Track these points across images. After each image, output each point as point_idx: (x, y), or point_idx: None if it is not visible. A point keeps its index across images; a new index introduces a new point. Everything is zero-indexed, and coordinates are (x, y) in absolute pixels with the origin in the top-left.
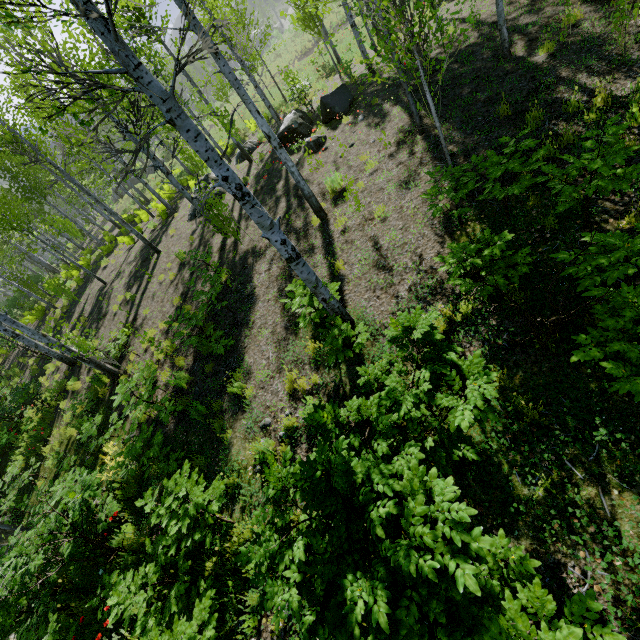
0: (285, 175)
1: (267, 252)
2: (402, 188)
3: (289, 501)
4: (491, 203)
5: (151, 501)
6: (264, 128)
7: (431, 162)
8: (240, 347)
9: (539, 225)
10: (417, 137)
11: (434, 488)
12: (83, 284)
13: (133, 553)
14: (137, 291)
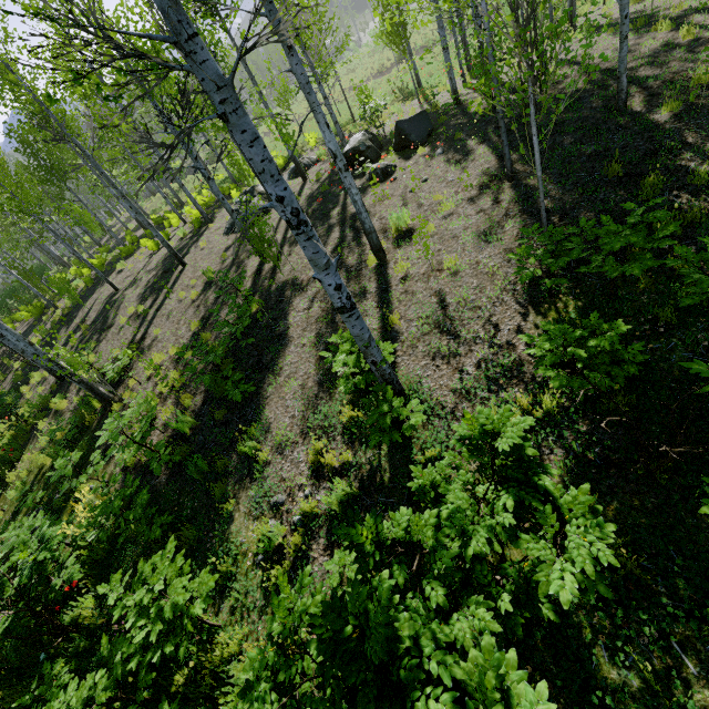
0: (343, 201)
1: (309, 287)
2: (481, 240)
3: (298, 642)
4: (590, 277)
5: (118, 588)
6: (331, 145)
7: (519, 215)
8: (261, 396)
9: (651, 315)
10: (504, 184)
11: (513, 686)
12: (92, 286)
13: (88, 635)
14: (151, 305)
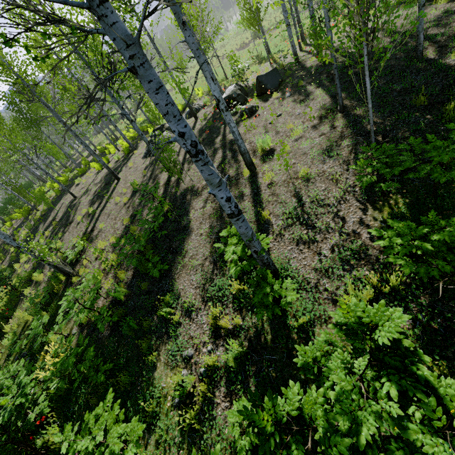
0: (223, 132)
1: (203, 192)
2: (324, 155)
3: None
4: (413, 180)
5: (69, 436)
6: (215, 93)
7: (351, 136)
8: (172, 272)
9: None
10: (338, 114)
11: None
12: (60, 195)
13: None
14: (97, 207)
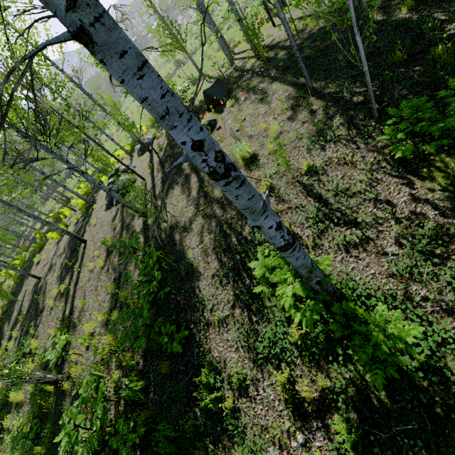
0: None
1: (193, 225)
2: (320, 142)
3: None
4: (447, 133)
5: None
6: None
7: (340, 114)
8: (196, 337)
9: None
10: (310, 99)
11: None
12: (20, 281)
13: None
14: (70, 282)
